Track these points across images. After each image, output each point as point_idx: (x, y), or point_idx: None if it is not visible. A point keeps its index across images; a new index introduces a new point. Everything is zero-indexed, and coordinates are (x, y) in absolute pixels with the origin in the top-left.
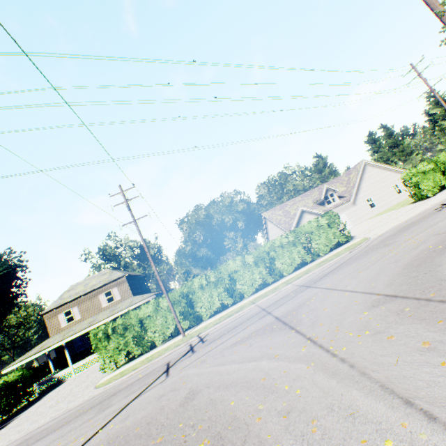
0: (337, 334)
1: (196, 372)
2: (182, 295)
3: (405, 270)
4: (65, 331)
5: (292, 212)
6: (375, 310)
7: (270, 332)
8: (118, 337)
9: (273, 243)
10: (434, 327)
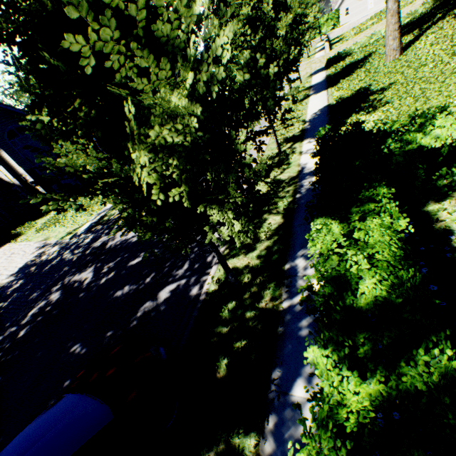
0: None
1: None
2: None
3: None
4: None
5: None
6: None
7: None
8: None
9: None
10: None
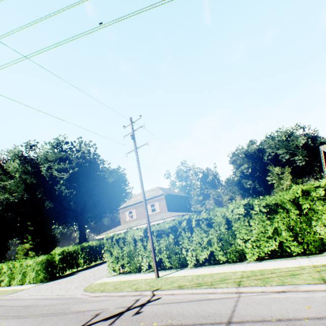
0: None
1: None
2: (170, 230)
3: None
4: (127, 223)
5: None
6: None
7: None
8: (119, 248)
9: (310, 190)
10: None
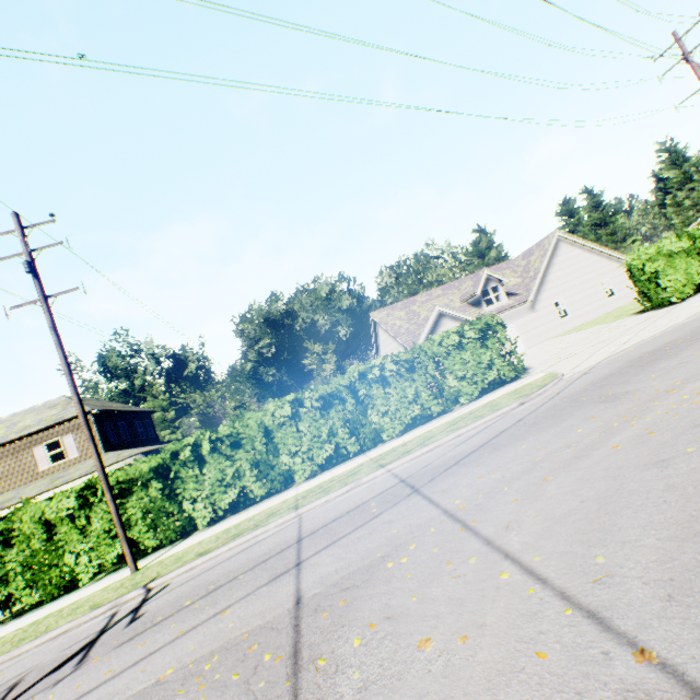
0: None
1: None
2: (153, 474)
3: None
4: None
5: (422, 315)
6: None
7: (236, 696)
8: None
9: (367, 371)
10: None
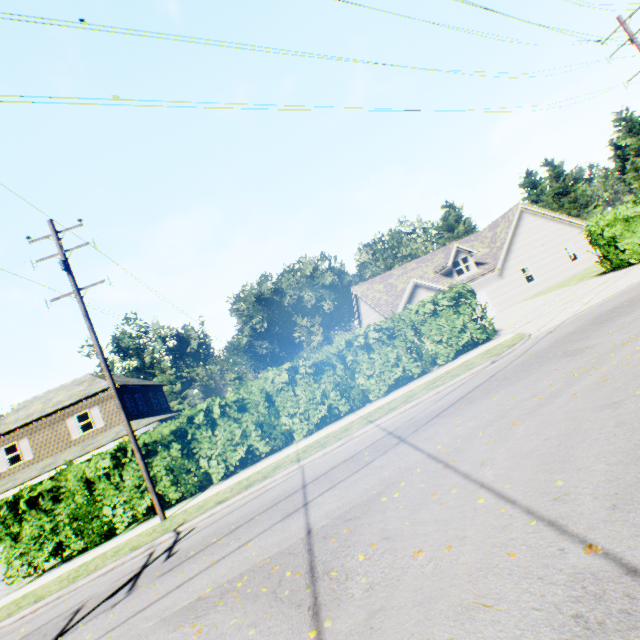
0: None
1: None
2: (173, 436)
3: None
4: (3, 480)
5: (399, 287)
6: None
7: (267, 602)
8: (42, 517)
9: (352, 340)
10: None
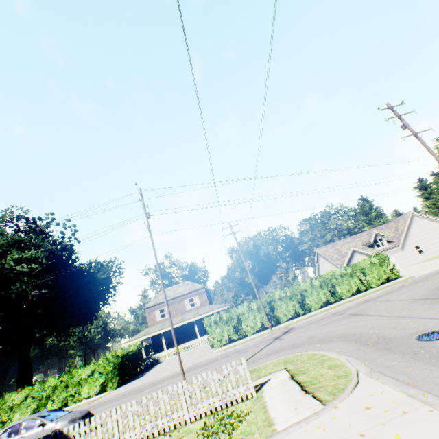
0: (391, 312)
1: (305, 333)
2: (267, 302)
3: (432, 290)
4: (159, 324)
5: (343, 251)
6: (411, 304)
7: (348, 318)
8: (223, 325)
9: (334, 273)
10: (435, 304)
